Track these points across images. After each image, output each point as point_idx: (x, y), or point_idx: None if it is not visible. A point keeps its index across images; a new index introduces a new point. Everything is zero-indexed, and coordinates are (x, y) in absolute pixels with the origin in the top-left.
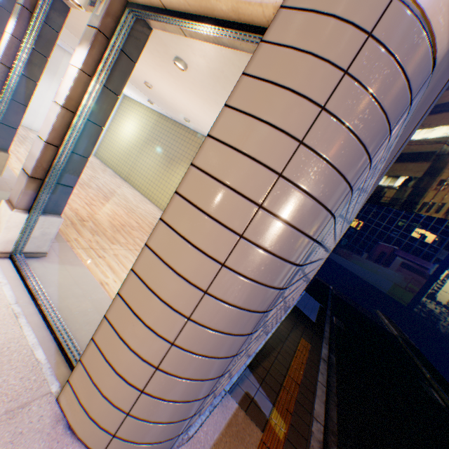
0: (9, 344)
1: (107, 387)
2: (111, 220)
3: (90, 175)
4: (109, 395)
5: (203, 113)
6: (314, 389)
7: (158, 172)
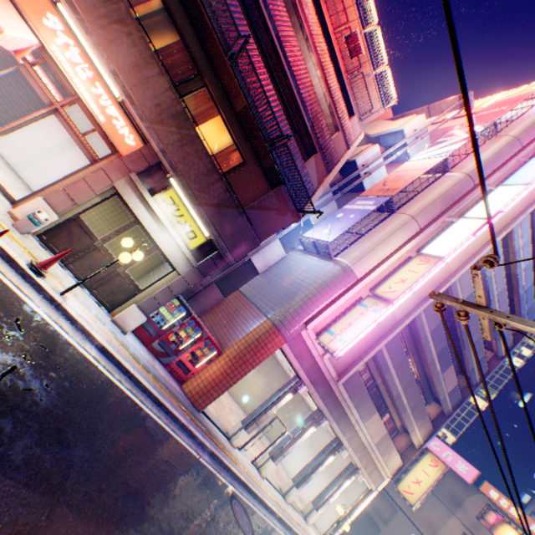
0: None
1: None
2: None
3: (229, 405)
4: None
5: None
6: None
7: None
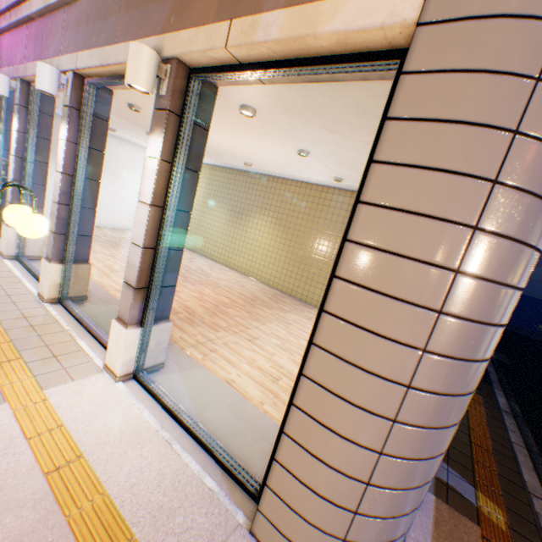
0: (177, 477)
1: (311, 513)
2: (202, 303)
3: None
4: (316, 521)
5: (272, 152)
6: (512, 454)
7: (227, 231)
